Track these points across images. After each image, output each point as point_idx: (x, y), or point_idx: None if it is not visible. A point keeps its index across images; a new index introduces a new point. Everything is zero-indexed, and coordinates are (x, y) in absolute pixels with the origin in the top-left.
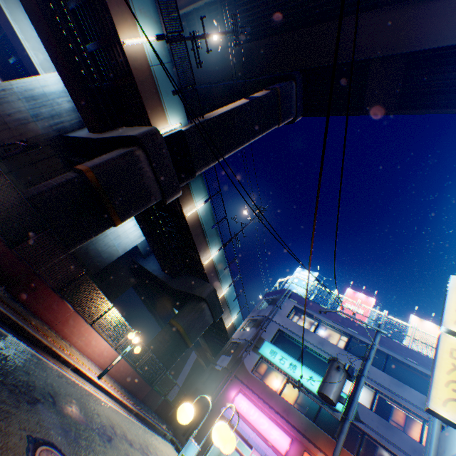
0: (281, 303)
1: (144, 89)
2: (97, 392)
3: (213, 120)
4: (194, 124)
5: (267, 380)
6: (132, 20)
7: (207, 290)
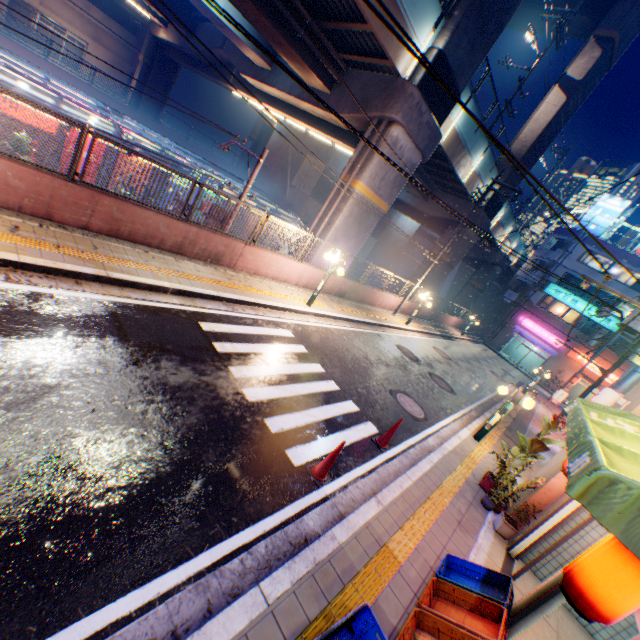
0: (572, 250)
1: (470, 190)
2: (465, 342)
3: (521, 161)
4: (505, 177)
5: (549, 309)
6: (468, 163)
7: (499, 258)
